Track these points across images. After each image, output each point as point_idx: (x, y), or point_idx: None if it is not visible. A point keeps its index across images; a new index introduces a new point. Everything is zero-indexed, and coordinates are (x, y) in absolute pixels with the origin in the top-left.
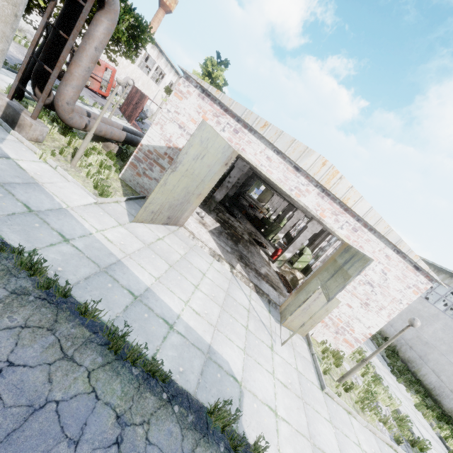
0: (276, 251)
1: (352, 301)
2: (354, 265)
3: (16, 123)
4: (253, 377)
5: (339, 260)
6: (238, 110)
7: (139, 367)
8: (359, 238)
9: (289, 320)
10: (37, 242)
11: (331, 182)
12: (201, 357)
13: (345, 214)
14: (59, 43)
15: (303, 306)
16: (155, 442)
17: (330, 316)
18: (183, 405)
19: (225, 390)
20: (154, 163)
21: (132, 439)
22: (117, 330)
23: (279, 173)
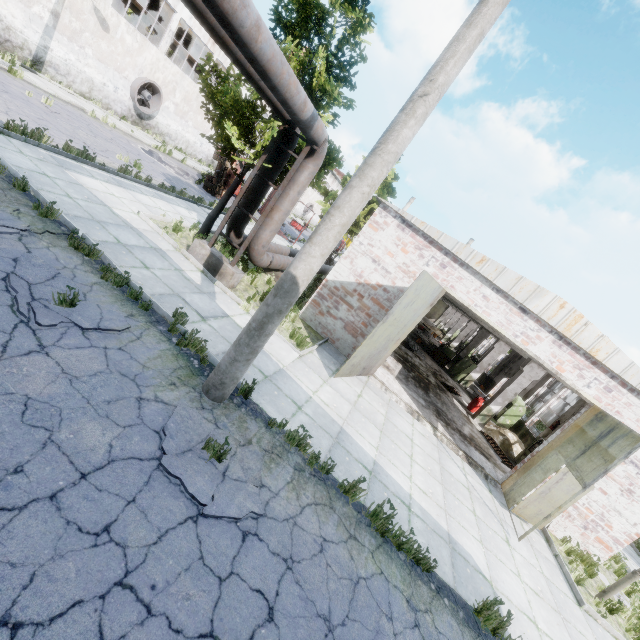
0: (475, 401)
1: (608, 486)
2: (618, 443)
3: (218, 272)
4: (501, 577)
5: (590, 431)
6: (447, 243)
7: (402, 552)
8: (614, 401)
9: (521, 505)
10: (284, 412)
11: (573, 329)
12: (446, 547)
13: (593, 368)
14: (261, 189)
15: (540, 488)
16: (443, 632)
17: (574, 504)
18: (450, 598)
19: (479, 588)
20: (341, 301)
21: (425, 625)
22: (382, 511)
23: (500, 315)
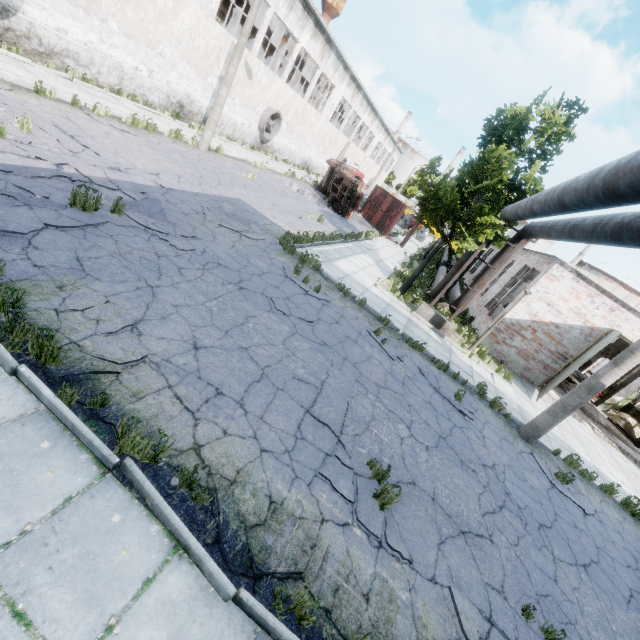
0: None
1: None
2: None
3: (440, 327)
4: None
5: None
6: (620, 294)
7: None
8: None
9: None
10: (547, 441)
11: None
12: None
13: None
14: (472, 263)
15: None
16: None
17: None
18: None
19: None
20: (515, 334)
21: None
22: (631, 502)
23: None
